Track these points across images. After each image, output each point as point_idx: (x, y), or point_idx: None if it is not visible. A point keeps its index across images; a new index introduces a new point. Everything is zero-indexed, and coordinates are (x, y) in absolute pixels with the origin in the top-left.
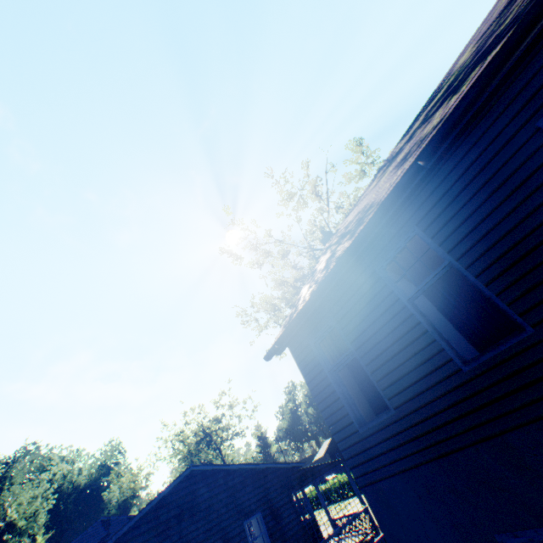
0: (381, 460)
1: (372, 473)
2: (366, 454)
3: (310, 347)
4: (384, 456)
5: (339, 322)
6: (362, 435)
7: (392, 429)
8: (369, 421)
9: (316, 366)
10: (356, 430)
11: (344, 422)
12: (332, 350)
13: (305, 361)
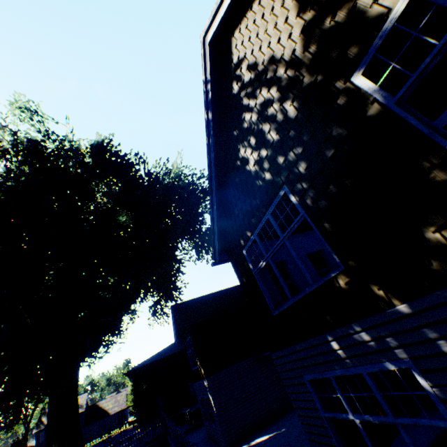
0: (40, 445)
1: (38, 446)
2: (39, 445)
3: (40, 433)
4: (41, 445)
5: (46, 431)
6: (40, 443)
7: (43, 442)
8: (41, 441)
9: (39, 435)
10: (39, 442)
11: (39, 442)
12: (41, 433)
13: (38, 434)
